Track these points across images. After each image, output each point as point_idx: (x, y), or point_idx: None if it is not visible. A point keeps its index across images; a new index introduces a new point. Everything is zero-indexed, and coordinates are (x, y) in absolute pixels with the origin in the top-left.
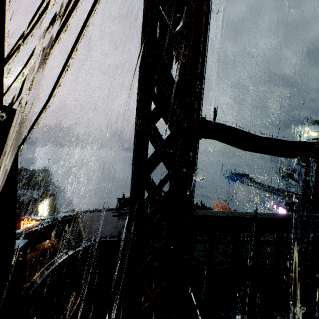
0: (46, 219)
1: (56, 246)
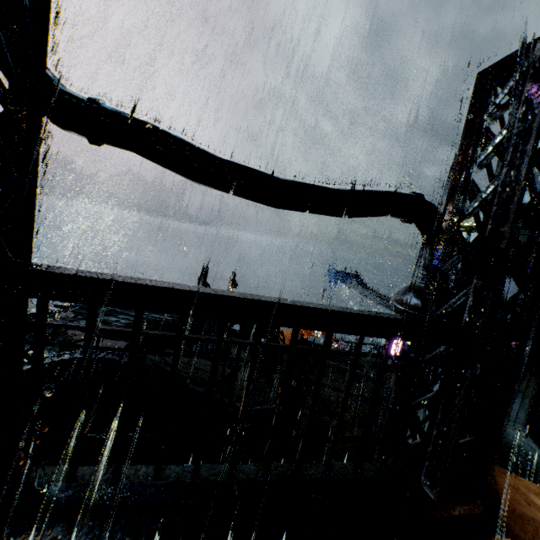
0: None
1: None
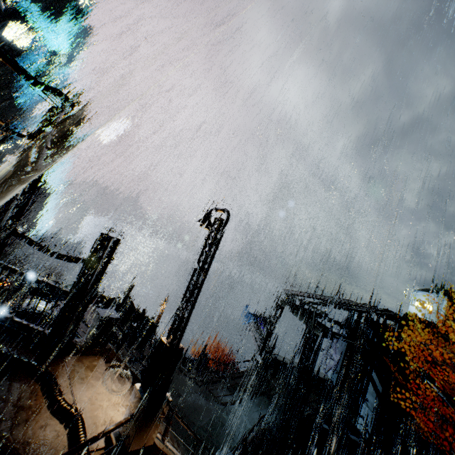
0: (17, 285)
1: None
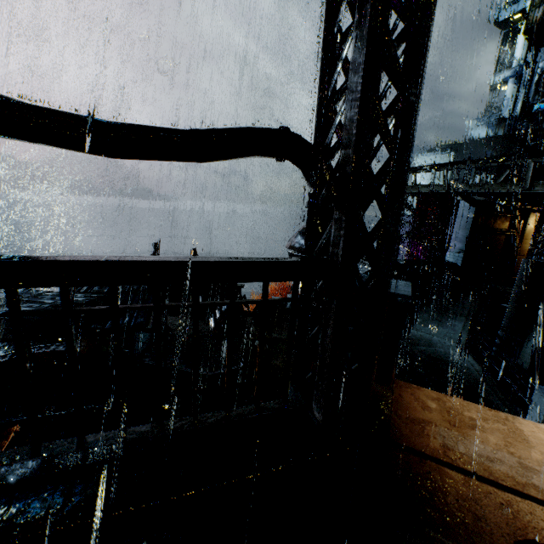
0: None
1: None
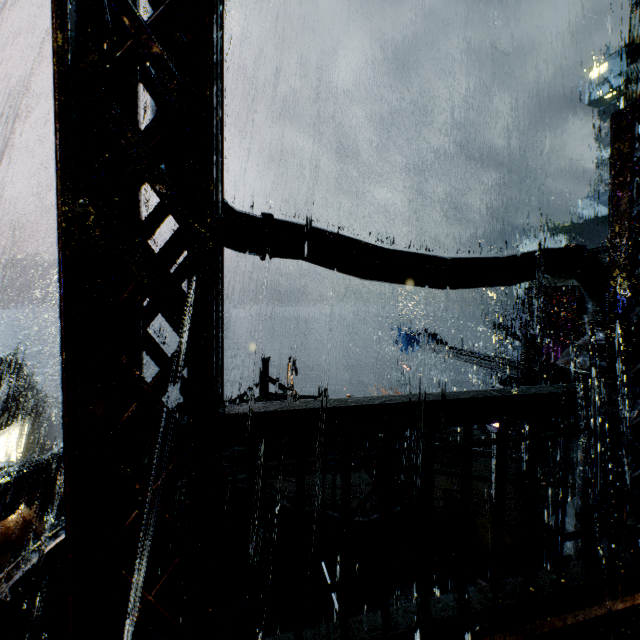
0: (6, 467)
1: (33, 525)
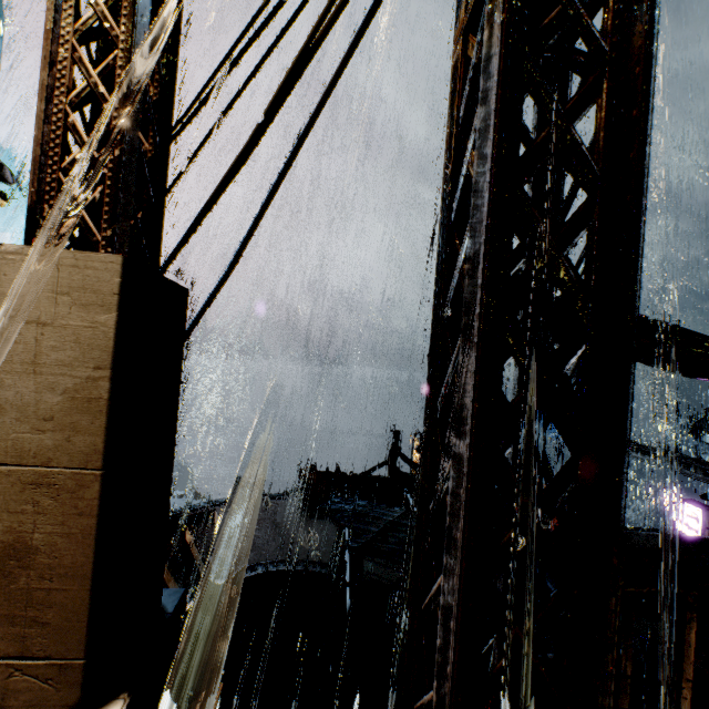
0: None
1: (165, 578)
